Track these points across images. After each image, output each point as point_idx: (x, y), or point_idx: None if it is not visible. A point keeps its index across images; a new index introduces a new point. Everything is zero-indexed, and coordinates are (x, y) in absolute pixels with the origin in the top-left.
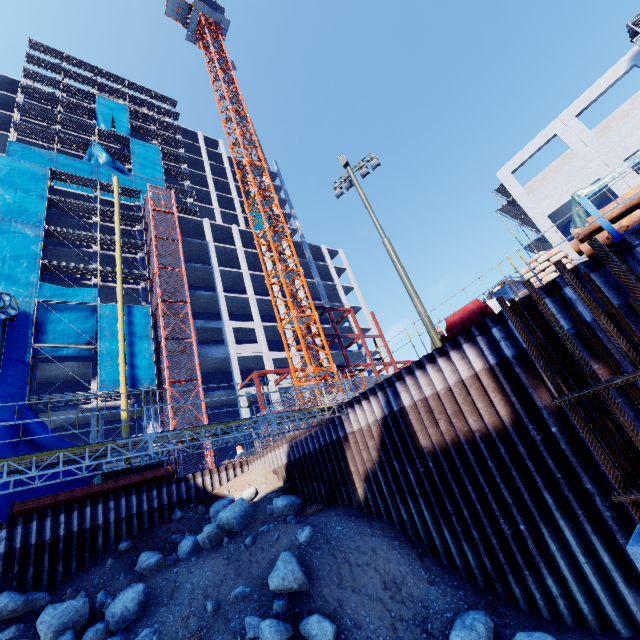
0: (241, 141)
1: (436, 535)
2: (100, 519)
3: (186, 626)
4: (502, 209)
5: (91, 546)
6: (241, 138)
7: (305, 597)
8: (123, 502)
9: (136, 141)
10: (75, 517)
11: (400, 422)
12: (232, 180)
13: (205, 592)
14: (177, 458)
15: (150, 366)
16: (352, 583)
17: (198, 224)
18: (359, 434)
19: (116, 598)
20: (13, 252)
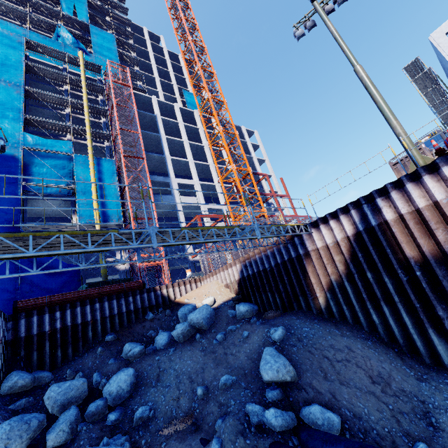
0: (185, 23)
1: (417, 337)
2: (89, 317)
3: (178, 406)
4: (416, 80)
5: (83, 337)
6: (185, 21)
7: (295, 387)
8: (106, 305)
9: (94, 28)
10: (68, 314)
11: (379, 236)
12: (171, 70)
13: (190, 377)
14: (142, 276)
15: (117, 206)
16: (338, 376)
17: (147, 101)
18: (323, 250)
19: (110, 379)
20: None
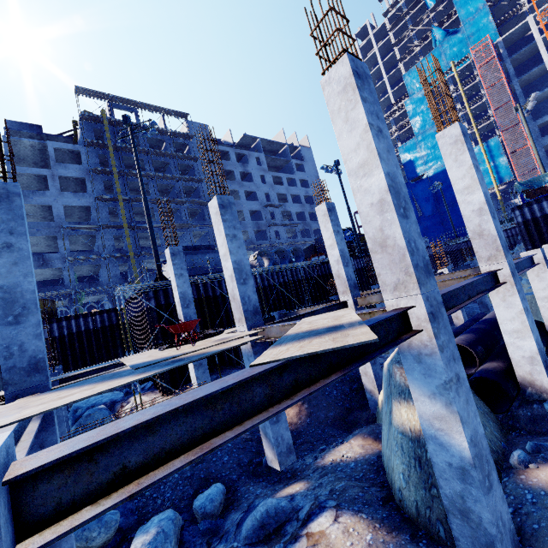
0: None
1: None
2: None
3: None
4: None
5: None
6: None
7: None
8: None
9: None
10: None
11: None
12: None
13: None
14: None
15: (507, 169)
16: None
17: (524, 25)
18: None
19: None
20: (431, 145)
